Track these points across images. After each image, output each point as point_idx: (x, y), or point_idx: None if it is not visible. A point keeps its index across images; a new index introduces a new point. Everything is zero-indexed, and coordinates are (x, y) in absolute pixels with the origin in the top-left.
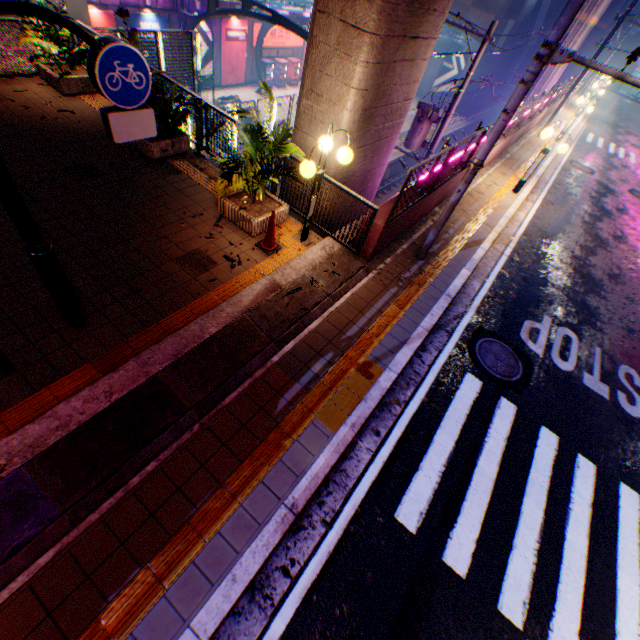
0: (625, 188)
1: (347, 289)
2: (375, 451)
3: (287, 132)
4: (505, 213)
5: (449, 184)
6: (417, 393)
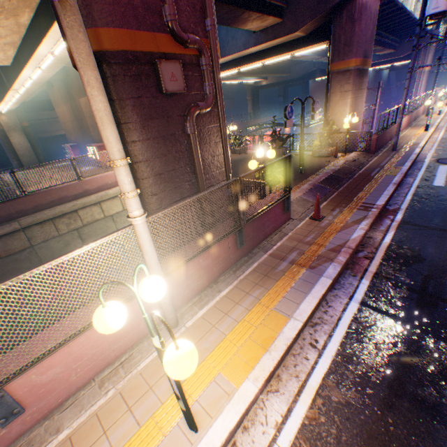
0: None
1: (370, 160)
2: (413, 180)
3: (332, 122)
4: (425, 136)
5: (390, 131)
6: (420, 171)
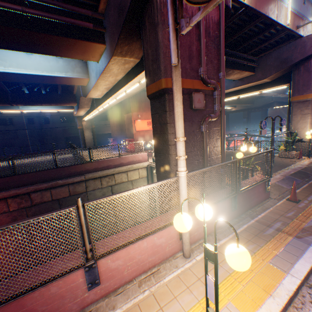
0: None
1: None
2: None
3: (295, 134)
4: None
5: None
6: None
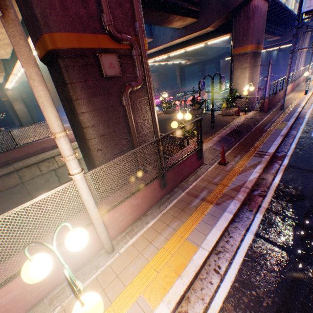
0: None
1: (264, 117)
2: (296, 132)
3: (235, 90)
4: (305, 98)
5: (279, 95)
6: (301, 125)
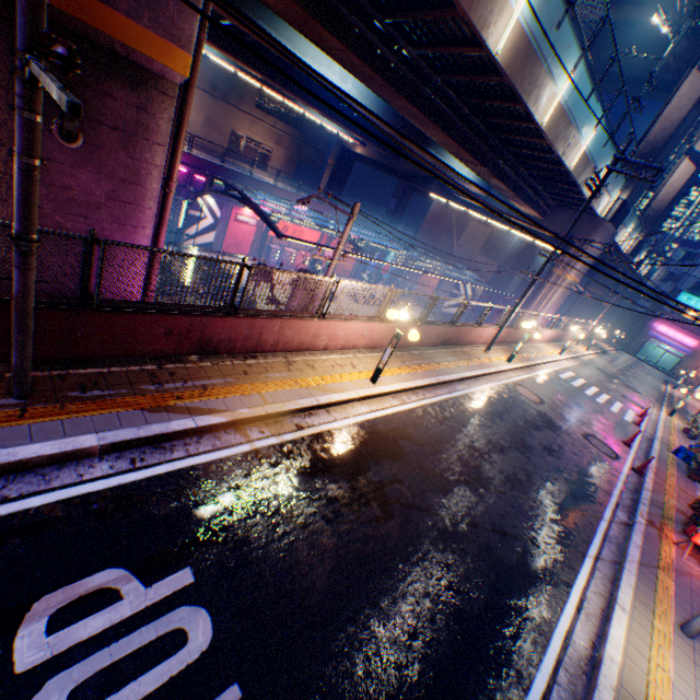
0: (582, 429)
1: None
2: None
3: None
4: (323, 395)
5: (207, 325)
6: None
